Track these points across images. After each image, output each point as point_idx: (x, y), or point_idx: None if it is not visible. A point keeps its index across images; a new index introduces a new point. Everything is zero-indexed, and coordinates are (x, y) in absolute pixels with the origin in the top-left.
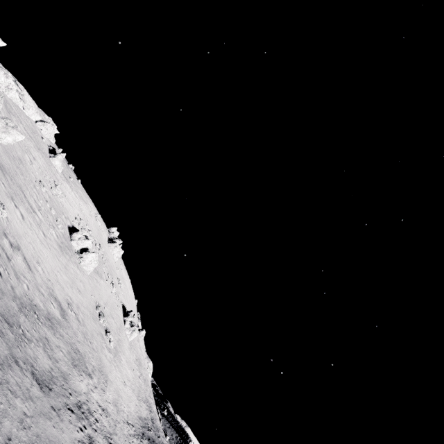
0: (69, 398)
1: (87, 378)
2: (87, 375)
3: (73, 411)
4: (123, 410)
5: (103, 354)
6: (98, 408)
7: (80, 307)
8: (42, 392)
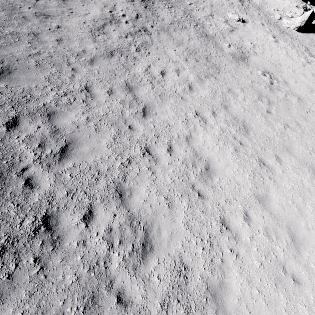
0: (147, 23)
1: (191, 71)
2: (194, 72)
3: (137, 19)
4: (224, 273)
5: (314, 179)
6: (158, 69)
7: (308, 105)
8: (140, 1)
